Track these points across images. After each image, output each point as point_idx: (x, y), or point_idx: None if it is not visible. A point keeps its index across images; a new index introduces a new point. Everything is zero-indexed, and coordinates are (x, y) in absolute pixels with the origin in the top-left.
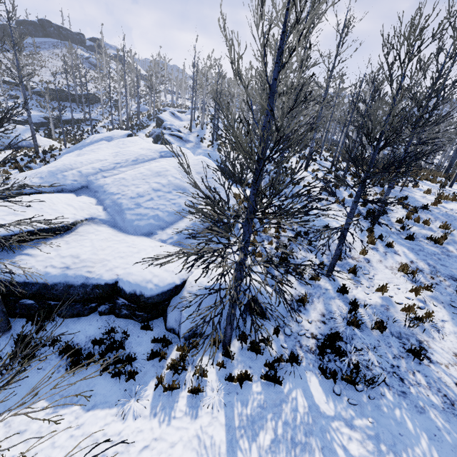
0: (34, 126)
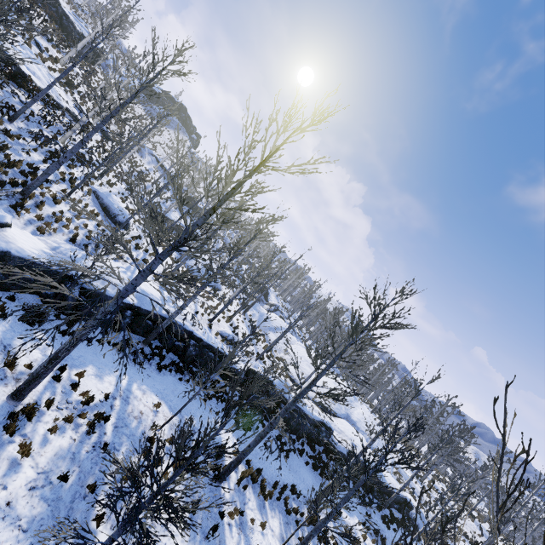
0: None
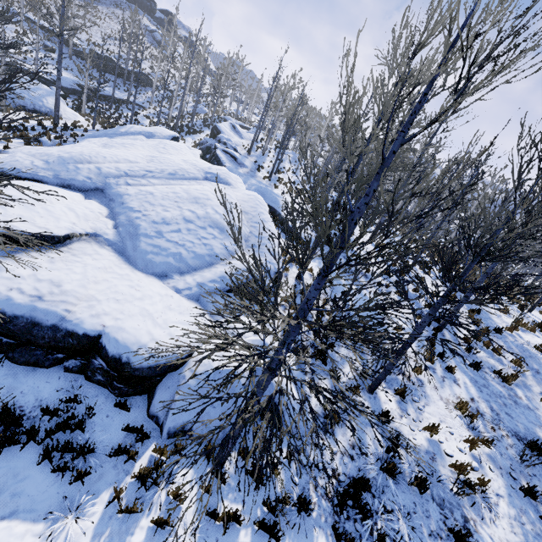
0: (63, 90)
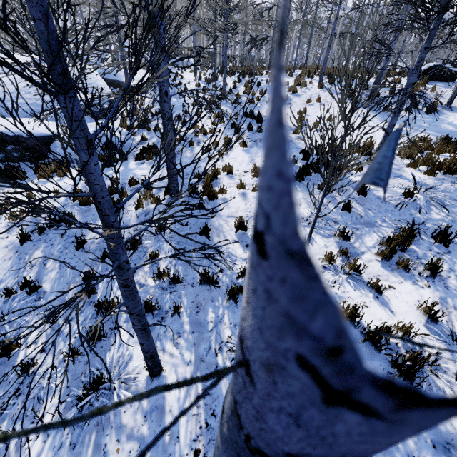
0: None
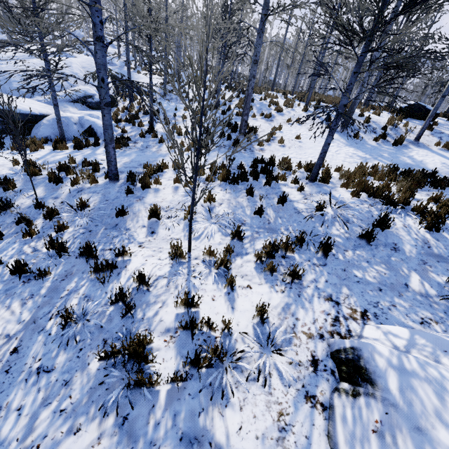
0: None
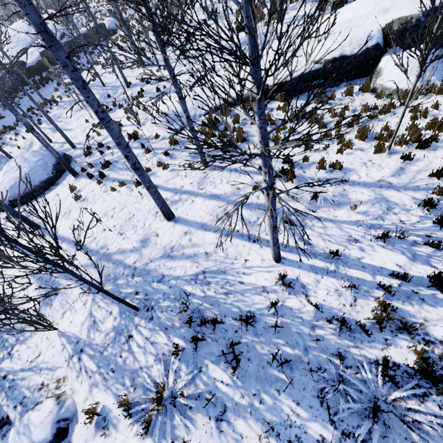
0: None
